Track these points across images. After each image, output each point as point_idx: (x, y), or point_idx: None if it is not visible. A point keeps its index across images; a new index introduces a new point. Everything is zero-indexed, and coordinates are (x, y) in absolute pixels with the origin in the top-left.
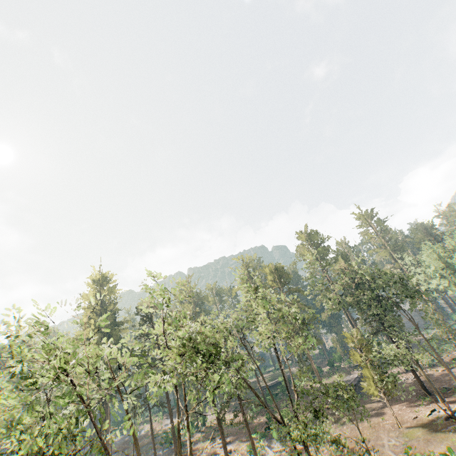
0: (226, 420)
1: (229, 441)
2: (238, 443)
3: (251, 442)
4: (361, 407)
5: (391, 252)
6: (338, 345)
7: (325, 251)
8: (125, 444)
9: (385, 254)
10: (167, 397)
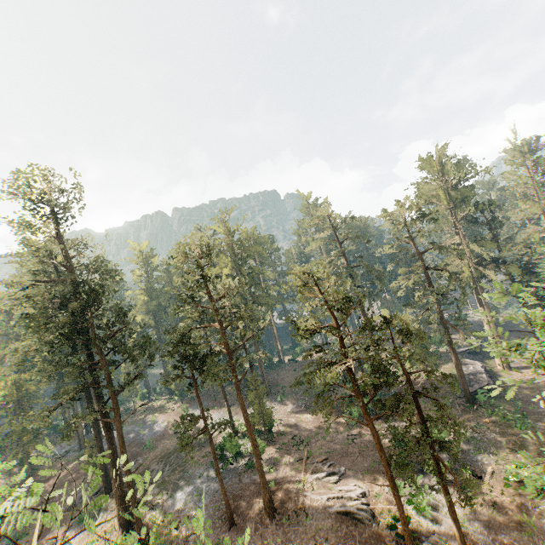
0: (302, 422)
1: (345, 471)
2: (365, 477)
3: (452, 512)
4: (541, 424)
5: (544, 209)
6: (436, 325)
7: (470, 194)
8: (133, 447)
9: (536, 210)
10: (246, 418)
